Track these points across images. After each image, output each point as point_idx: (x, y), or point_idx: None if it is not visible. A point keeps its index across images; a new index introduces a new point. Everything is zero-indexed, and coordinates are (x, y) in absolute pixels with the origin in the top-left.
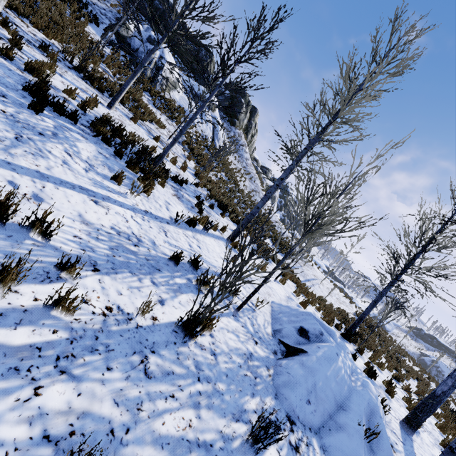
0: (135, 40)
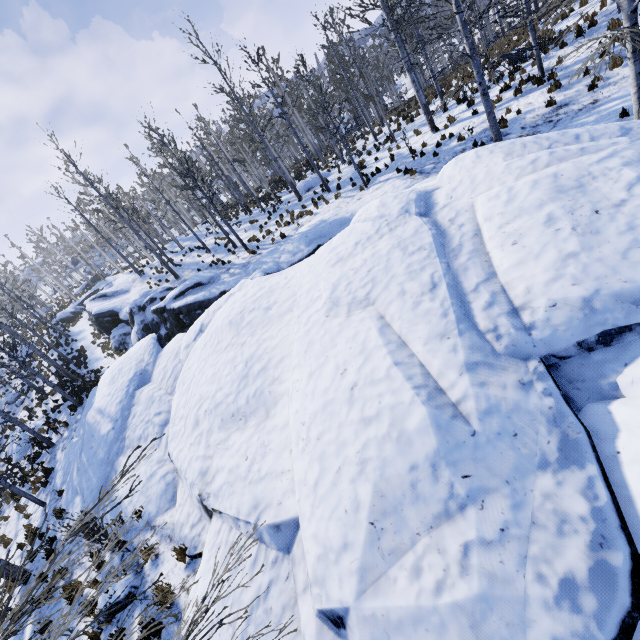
0: None
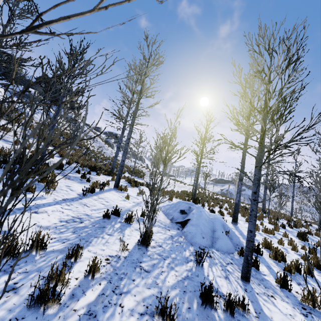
0: None
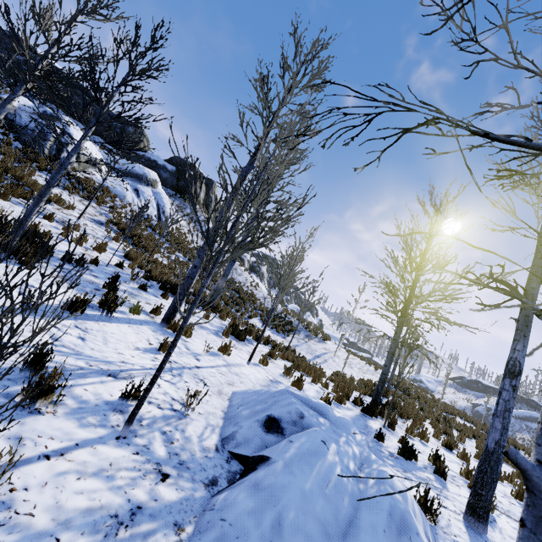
0: (22, 116)
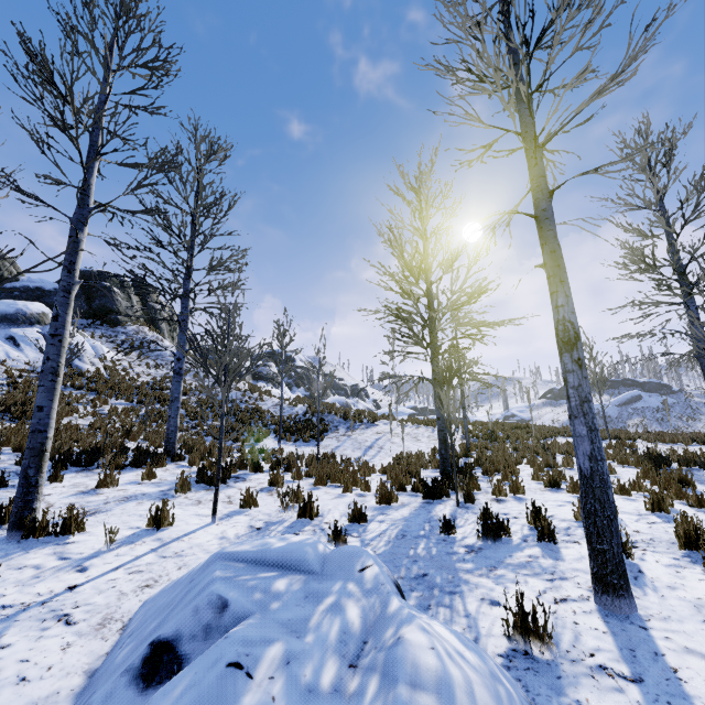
0: None
